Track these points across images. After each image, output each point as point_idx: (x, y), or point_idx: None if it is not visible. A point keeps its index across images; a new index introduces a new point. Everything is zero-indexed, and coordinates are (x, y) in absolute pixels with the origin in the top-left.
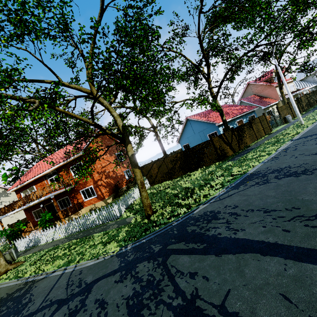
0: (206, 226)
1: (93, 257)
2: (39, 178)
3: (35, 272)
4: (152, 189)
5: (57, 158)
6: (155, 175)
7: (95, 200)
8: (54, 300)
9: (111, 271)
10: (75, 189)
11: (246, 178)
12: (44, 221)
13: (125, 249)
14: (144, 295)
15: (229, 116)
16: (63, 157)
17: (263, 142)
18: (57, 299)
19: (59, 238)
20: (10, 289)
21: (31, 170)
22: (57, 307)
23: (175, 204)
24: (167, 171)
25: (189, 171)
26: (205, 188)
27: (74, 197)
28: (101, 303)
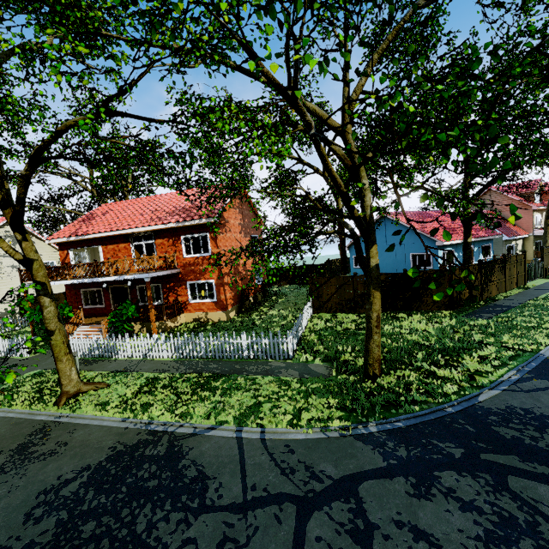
0: (541, 437)
1: (294, 424)
2: (116, 236)
3: (162, 416)
4: (323, 321)
5: (157, 212)
6: (327, 297)
7: (211, 306)
8: (274, 492)
9: (376, 469)
10: (179, 277)
11: (548, 364)
12: (124, 318)
13: (366, 430)
14: (521, 545)
15: (458, 235)
16: (173, 213)
17: (525, 301)
18: (281, 493)
19: (159, 358)
20: (119, 434)
21: (95, 216)
22: (299, 510)
23: (416, 369)
24: (351, 296)
25: (390, 309)
26: (469, 358)
27: (171, 290)
28: (418, 533)
